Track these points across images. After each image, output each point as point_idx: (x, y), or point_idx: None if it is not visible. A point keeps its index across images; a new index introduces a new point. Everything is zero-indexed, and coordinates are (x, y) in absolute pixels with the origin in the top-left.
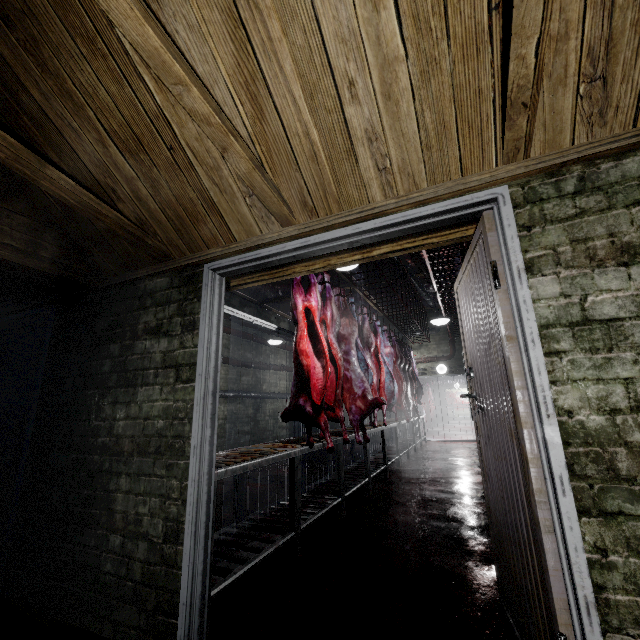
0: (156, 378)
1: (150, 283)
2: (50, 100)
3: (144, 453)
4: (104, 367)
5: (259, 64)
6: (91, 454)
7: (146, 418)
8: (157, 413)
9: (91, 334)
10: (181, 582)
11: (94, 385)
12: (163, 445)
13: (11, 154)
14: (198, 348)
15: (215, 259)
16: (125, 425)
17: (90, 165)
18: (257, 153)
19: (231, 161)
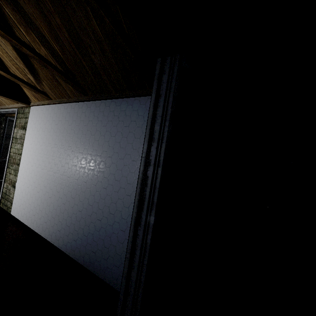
0: None
1: None
2: None
3: None
4: None
5: None
6: None
7: None
8: None
9: None
10: None
11: None
12: None
13: None
14: None
15: None
16: None
17: None
18: None
19: None
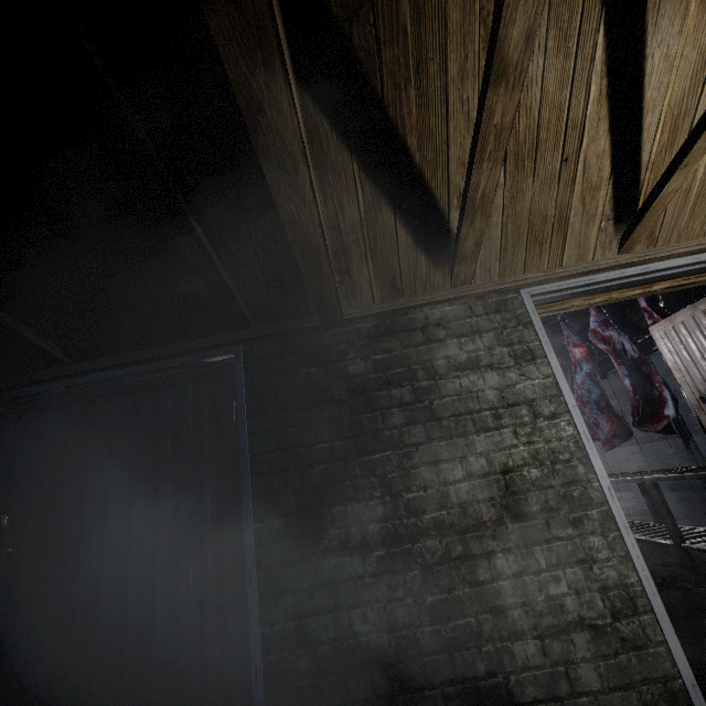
0: (499, 420)
1: (433, 312)
2: (465, 80)
3: (523, 516)
4: (391, 419)
5: (698, 103)
6: (418, 541)
7: (505, 471)
8: (522, 461)
9: (342, 380)
10: (675, 659)
11: (380, 446)
12: (552, 498)
13: (506, 122)
14: (556, 377)
15: (530, 285)
16: (470, 487)
17: (454, 162)
18: (643, 180)
19: (673, 179)
